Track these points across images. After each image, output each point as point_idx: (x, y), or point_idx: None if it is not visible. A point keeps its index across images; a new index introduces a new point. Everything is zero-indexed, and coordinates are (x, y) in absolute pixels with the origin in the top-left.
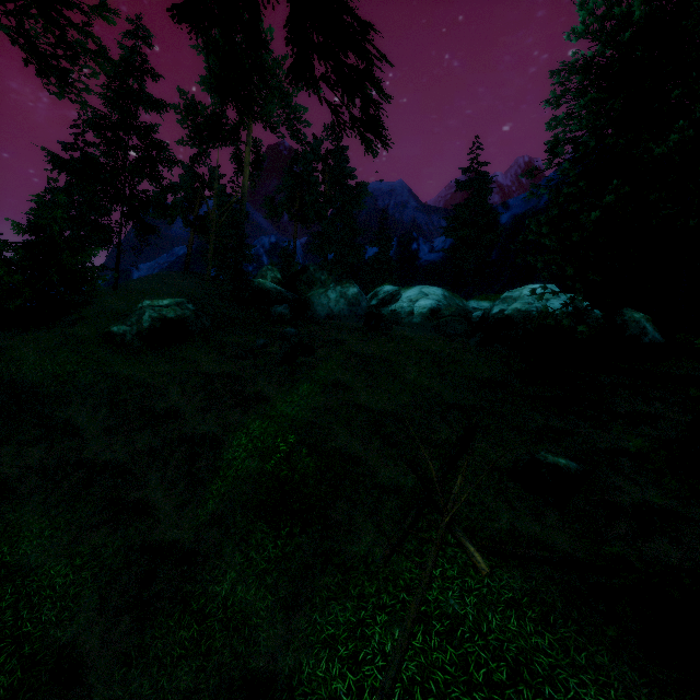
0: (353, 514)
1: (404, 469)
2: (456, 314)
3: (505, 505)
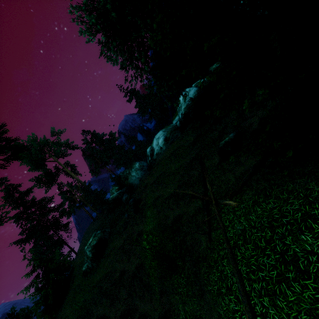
0: (193, 236)
1: (195, 201)
2: (171, 132)
3: (228, 173)
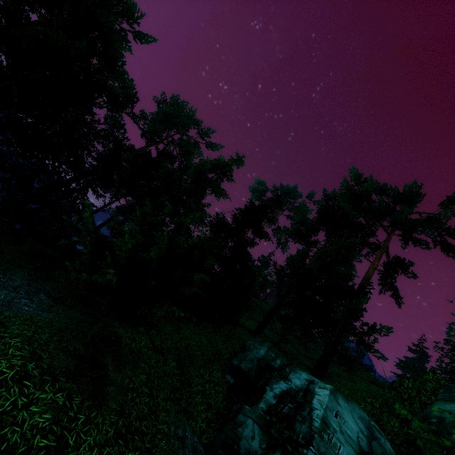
0: None
1: None
2: None
3: None
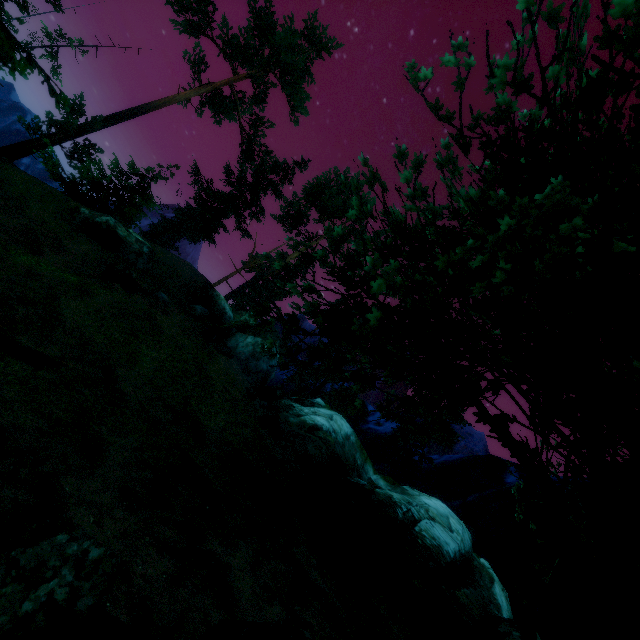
0: None
1: None
2: (327, 442)
3: None
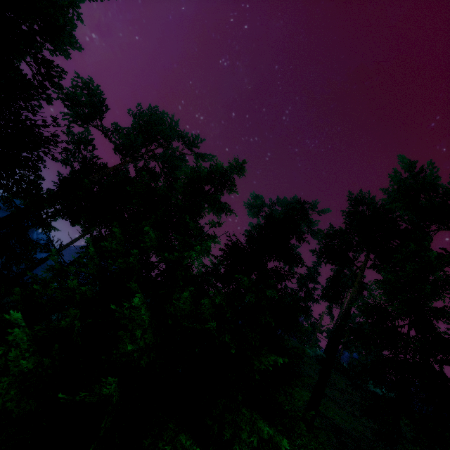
0: None
1: None
2: None
3: None
